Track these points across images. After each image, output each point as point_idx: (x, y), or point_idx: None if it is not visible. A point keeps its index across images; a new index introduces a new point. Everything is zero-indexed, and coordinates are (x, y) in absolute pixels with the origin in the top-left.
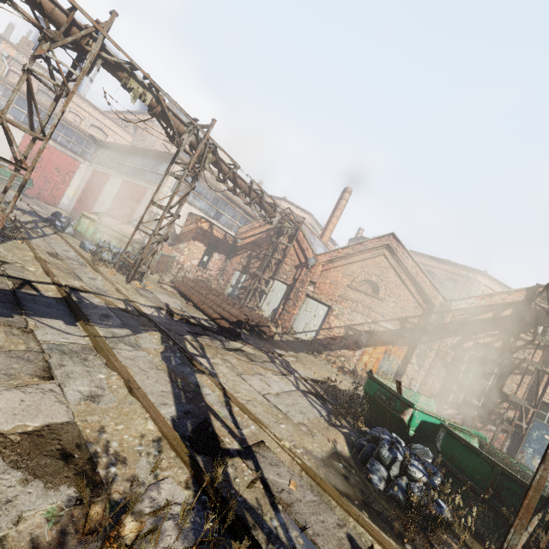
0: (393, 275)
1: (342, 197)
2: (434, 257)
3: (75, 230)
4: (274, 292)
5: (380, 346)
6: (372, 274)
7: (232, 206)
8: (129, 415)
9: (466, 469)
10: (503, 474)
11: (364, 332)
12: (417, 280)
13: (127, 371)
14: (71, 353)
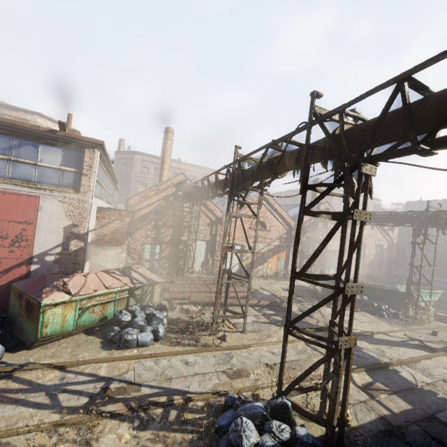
0: (270, 215)
1: (168, 137)
2: (193, 165)
3: (41, 338)
4: (196, 251)
5: (275, 256)
6: (260, 217)
7: (105, 174)
8: (443, 361)
9: (375, 295)
10: (385, 290)
11: (266, 252)
12: (282, 215)
13: (417, 356)
14: (426, 372)
